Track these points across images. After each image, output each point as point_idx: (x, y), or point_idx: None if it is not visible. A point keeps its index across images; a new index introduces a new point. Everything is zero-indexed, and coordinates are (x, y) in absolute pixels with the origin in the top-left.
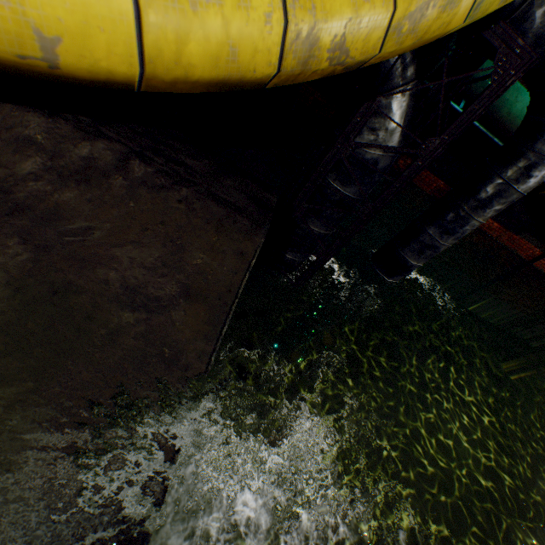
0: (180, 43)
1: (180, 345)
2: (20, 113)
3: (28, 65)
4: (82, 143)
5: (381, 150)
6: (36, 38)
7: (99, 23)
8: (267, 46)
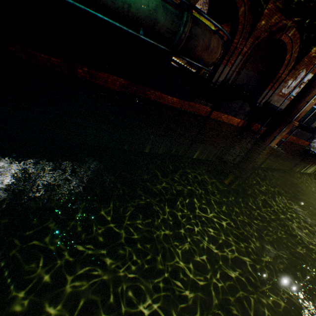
0: None
1: None
2: None
3: None
4: None
5: None
6: None
7: None
8: None
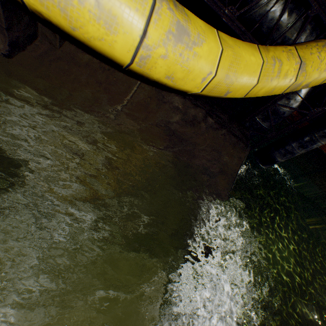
0: (260, 90)
1: (219, 191)
2: (175, 97)
3: (213, 96)
4: (192, 109)
5: (288, 108)
6: (226, 92)
7: (244, 87)
8: (284, 87)
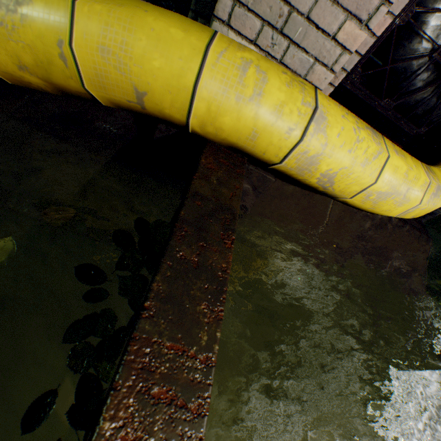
0: None
1: (417, 290)
2: None
3: None
4: None
5: None
6: None
7: None
8: None
